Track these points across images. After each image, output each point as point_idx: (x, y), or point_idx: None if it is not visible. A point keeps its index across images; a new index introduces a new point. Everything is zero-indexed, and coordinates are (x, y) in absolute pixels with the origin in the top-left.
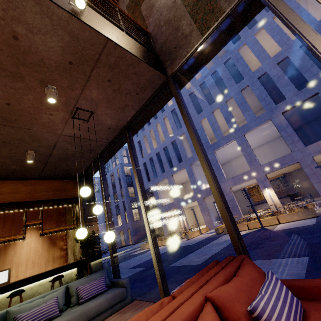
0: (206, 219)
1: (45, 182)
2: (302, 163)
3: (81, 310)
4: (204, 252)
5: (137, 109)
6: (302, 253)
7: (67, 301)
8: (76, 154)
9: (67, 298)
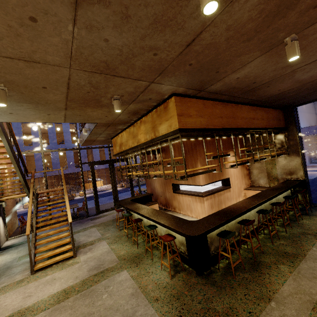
0: None
1: (271, 111)
2: None
3: None
4: None
5: None
6: None
7: None
8: None
9: None
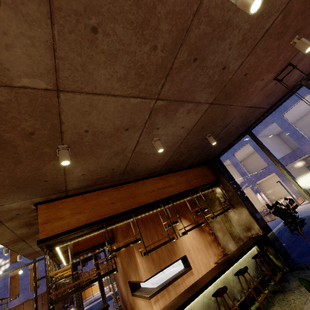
0: (294, 189)
1: (190, 171)
2: None
3: None
4: None
5: None
6: None
7: None
8: (233, 130)
9: None
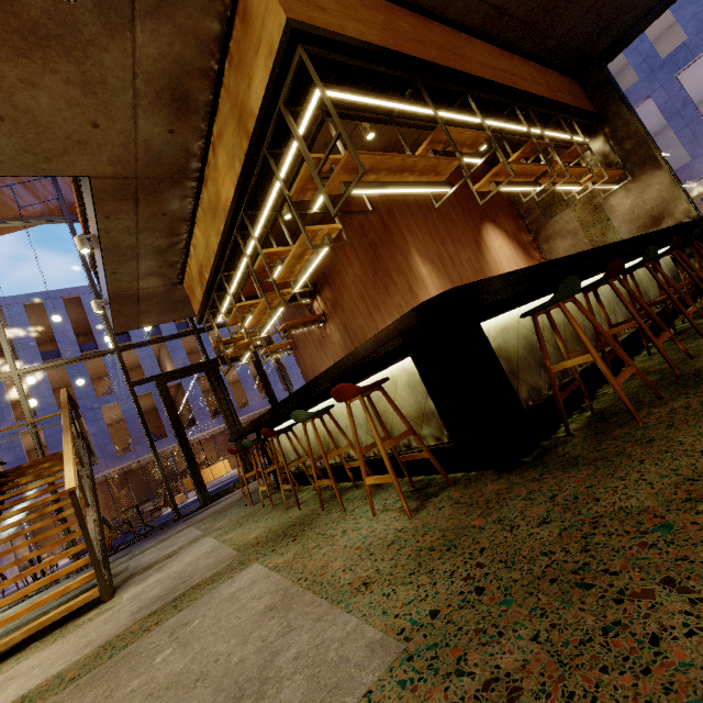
0: None
1: (550, 74)
2: None
3: None
4: None
5: None
6: None
7: None
8: None
9: None
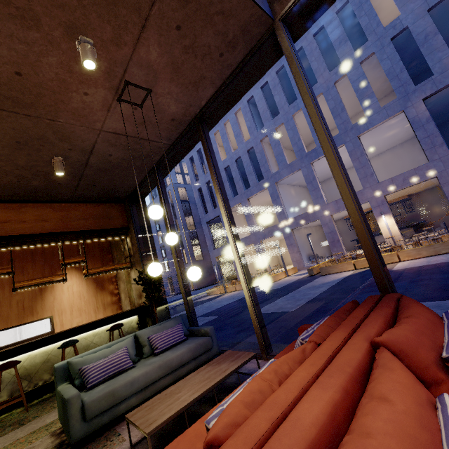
0: (295, 257)
1: (81, 207)
2: (441, 179)
3: (159, 361)
4: (297, 297)
5: (218, 85)
6: (440, 296)
7: (138, 352)
8: (123, 163)
9: (138, 349)
